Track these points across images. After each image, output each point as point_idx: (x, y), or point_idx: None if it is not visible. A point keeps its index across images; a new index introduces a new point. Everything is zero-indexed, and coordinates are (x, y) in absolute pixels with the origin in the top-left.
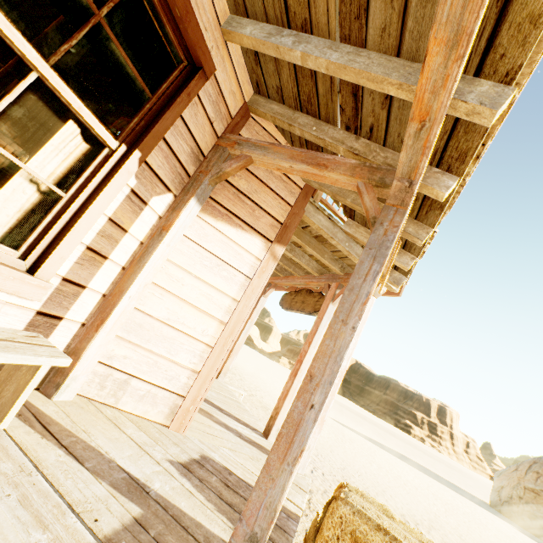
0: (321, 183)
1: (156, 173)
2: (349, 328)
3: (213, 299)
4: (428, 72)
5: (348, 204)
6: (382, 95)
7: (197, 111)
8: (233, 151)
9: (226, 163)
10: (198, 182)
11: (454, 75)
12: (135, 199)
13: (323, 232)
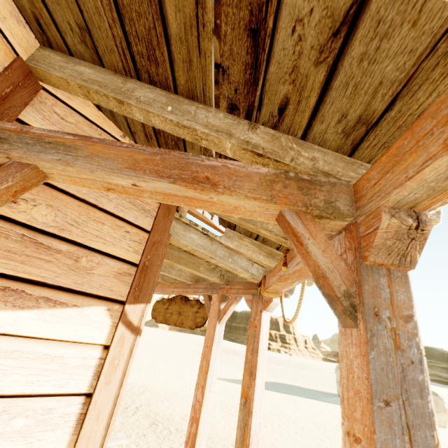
0: None
1: None
2: None
3: None
4: None
5: (234, 220)
6: (325, 26)
7: None
8: None
9: None
10: None
11: None
12: None
13: (199, 253)
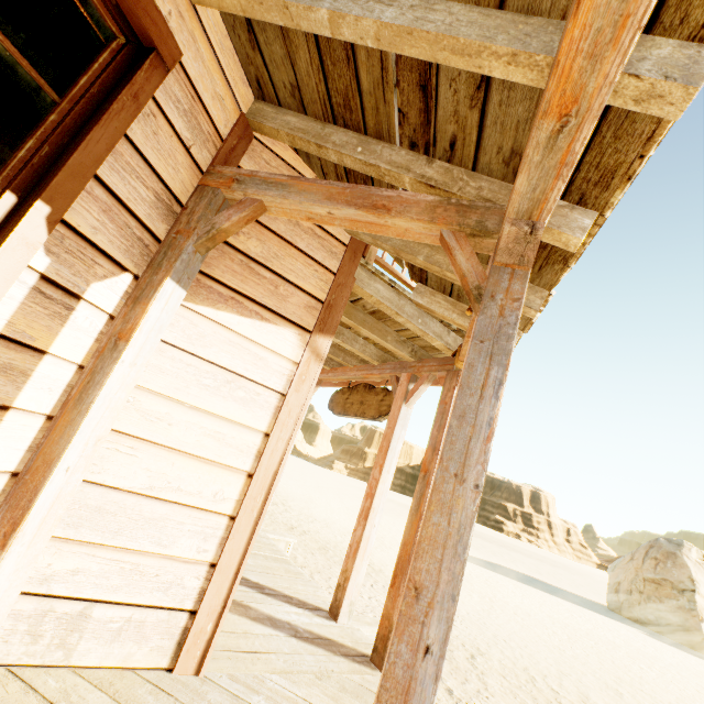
0: (375, 235)
1: (91, 241)
2: (469, 488)
3: (226, 438)
4: (589, 12)
5: (419, 263)
6: (471, 83)
7: (156, 128)
8: (231, 194)
9: (220, 214)
10: (175, 250)
11: (639, 13)
12: (52, 293)
13: (385, 307)
